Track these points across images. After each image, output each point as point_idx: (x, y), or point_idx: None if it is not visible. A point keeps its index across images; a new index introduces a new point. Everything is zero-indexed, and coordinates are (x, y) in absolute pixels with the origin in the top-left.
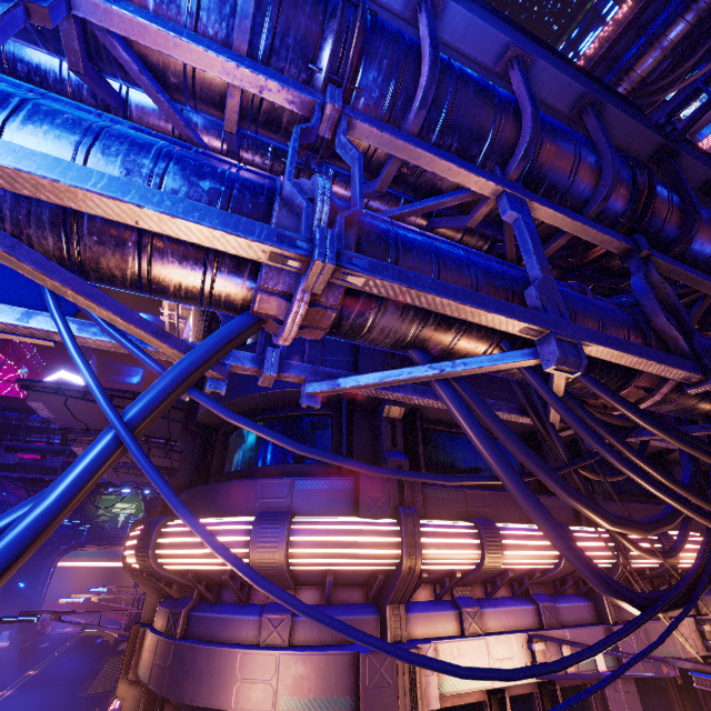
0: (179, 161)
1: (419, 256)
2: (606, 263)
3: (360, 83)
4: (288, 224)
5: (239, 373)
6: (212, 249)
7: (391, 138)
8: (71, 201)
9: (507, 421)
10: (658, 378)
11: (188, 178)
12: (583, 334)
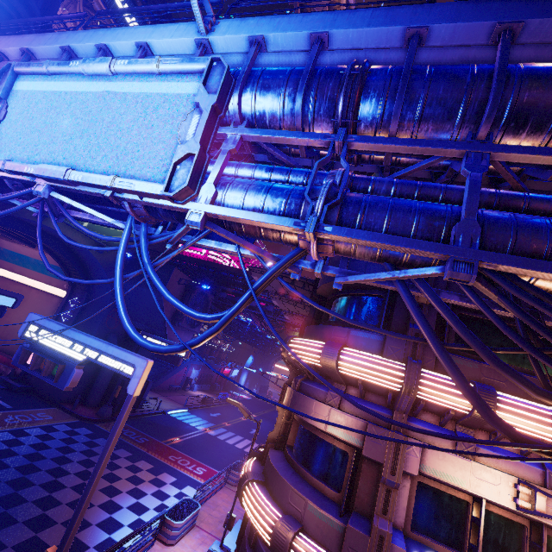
0: (270, 193)
1: (377, 214)
2: None
3: (360, 117)
4: (307, 211)
5: None
6: None
7: (375, 144)
8: (237, 221)
9: None
10: None
11: (272, 199)
12: (485, 258)
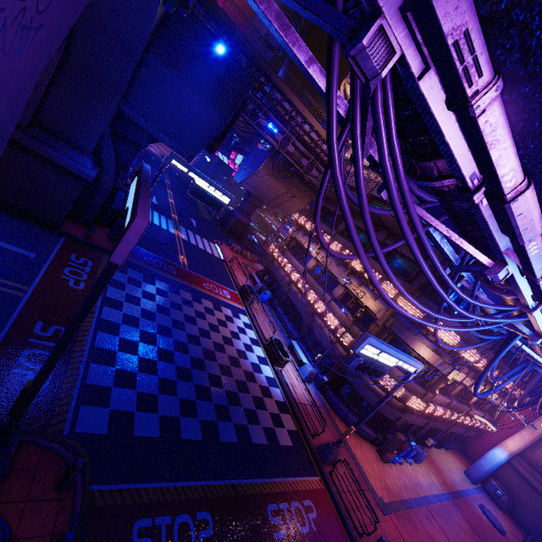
0: None
1: None
2: None
3: None
4: None
5: None
6: None
7: None
8: None
9: None
10: None
11: None
12: None
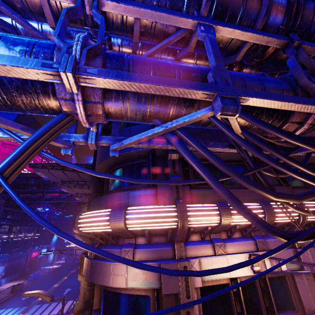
0: (4, 39)
1: (142, 66)
2: (277, 57)
3: None
4: None
5: (105, 149)
6: (29, 81)
7: (125, 6)
8: None
9: (236, 155)
10: (305, 115)
11: (8, 47)
12: (241, 93)
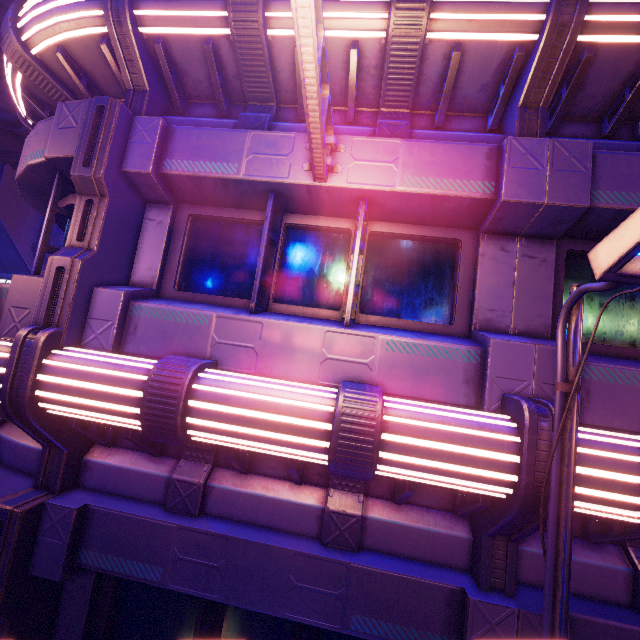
0: None
1: None
2: None
3: None
4: None
5: None
6: None
7: None
8: None
9: None
10: None
11: None
12: None
